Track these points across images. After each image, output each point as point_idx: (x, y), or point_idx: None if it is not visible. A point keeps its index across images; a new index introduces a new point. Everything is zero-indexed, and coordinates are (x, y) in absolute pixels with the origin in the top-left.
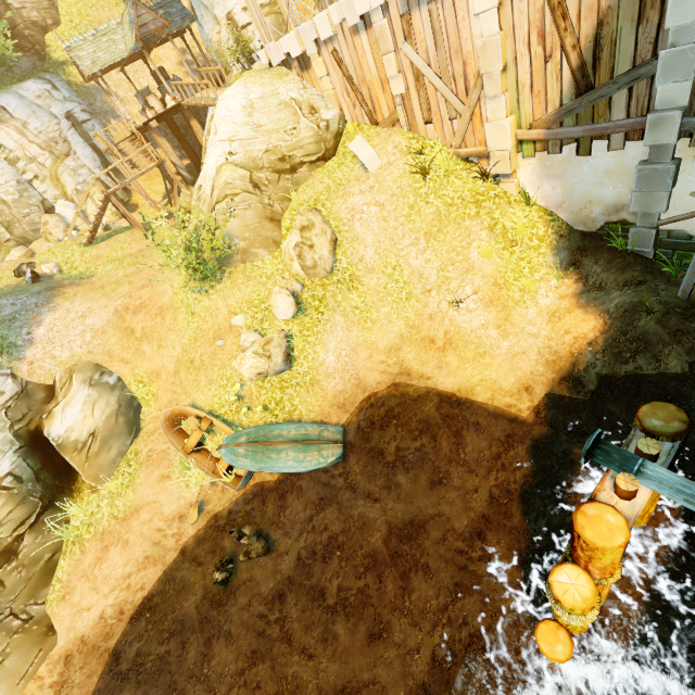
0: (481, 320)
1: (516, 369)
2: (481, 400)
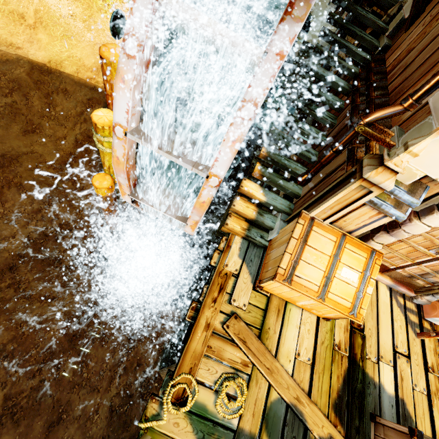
0: (70, 11)
1: (96, 54)
2: (69, 72)
